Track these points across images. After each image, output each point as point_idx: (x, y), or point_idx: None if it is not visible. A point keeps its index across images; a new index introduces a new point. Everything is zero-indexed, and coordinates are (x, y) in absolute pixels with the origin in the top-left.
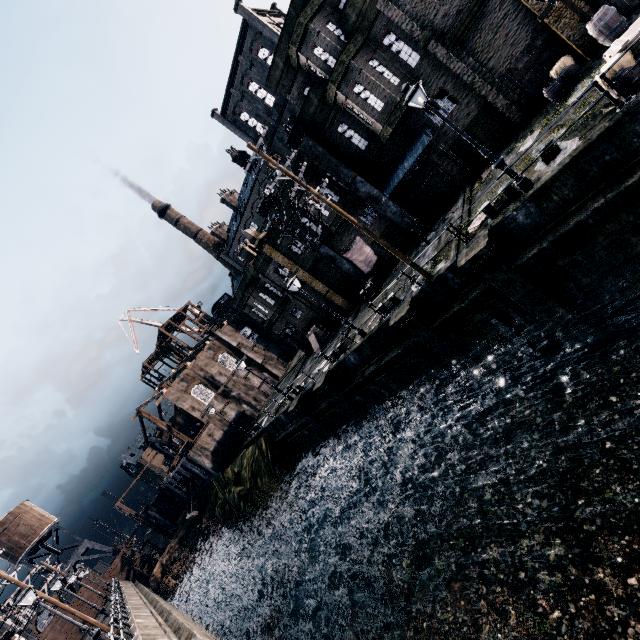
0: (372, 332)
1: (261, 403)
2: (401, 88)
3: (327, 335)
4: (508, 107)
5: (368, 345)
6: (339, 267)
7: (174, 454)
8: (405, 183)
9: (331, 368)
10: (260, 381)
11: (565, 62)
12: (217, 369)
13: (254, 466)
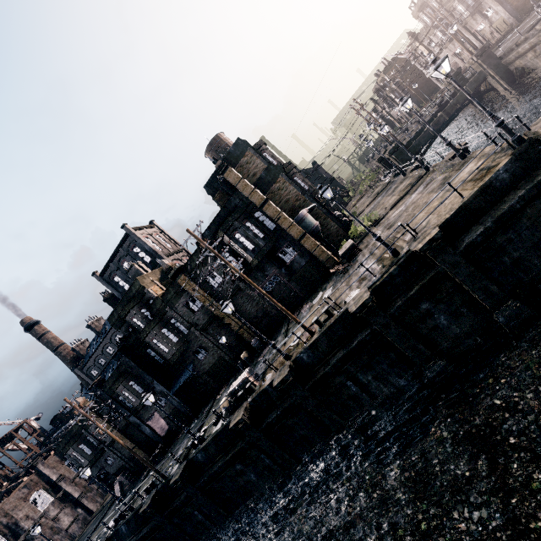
0: (136, 510)
1: None
2: (178, 343)
3: (130, 483)
4: (231, 360)
5: (134, 519)
6: (142, 431)
7: None
8: (186, 383)
9: (109, 535)
10: (71, 520)
11: (245, 355)
12: (25, 511)
13: None
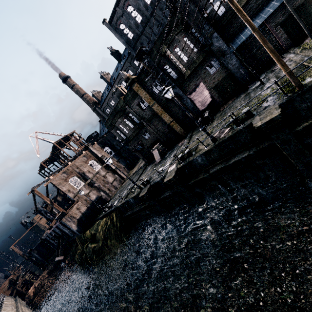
0: (225, 138)
1: (112, 192)
2: None
3: (165, 151)
4: None
5: (217, 149)
6: (184, 104)
7: (53, 218)
8: (243, 46)
9: (179, 166)
10: (113, 179)
11: None
12: (87, 169)
13: (106, 231)
